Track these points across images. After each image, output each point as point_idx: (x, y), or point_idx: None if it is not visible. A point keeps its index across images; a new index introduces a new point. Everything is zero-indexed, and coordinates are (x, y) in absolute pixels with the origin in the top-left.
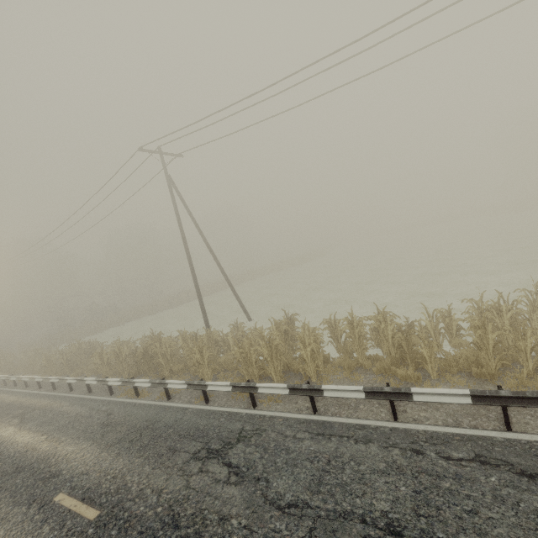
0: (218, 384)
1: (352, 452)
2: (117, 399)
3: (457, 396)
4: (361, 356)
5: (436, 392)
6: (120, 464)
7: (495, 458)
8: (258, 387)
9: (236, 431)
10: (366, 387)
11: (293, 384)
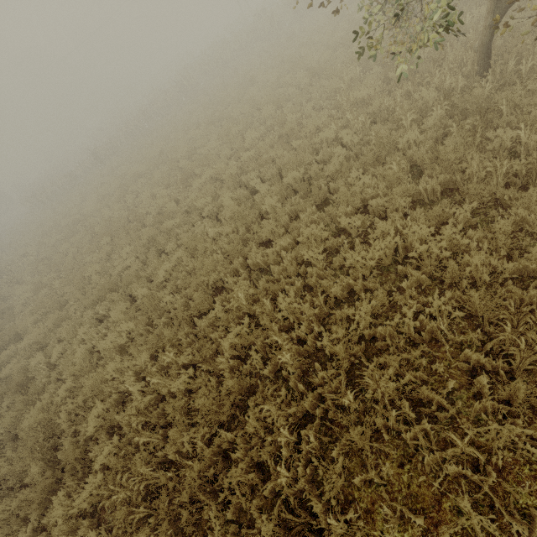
0: None
1: None
2: None
3: None
4: None
5: None
6: None
7: None
8: None
9: None
10: None
11: None
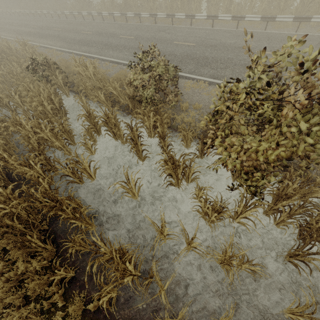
0: (162, 14)
1: (197, 31)
2: (119, 22)
3: (229, 17)
4: (213, 14)
5: (224, 15)
6: (134, 32)
7: (227, 31)
8: (175, 15)
9: (167, 28)
10: (208, 14)
11: (187, 14)
